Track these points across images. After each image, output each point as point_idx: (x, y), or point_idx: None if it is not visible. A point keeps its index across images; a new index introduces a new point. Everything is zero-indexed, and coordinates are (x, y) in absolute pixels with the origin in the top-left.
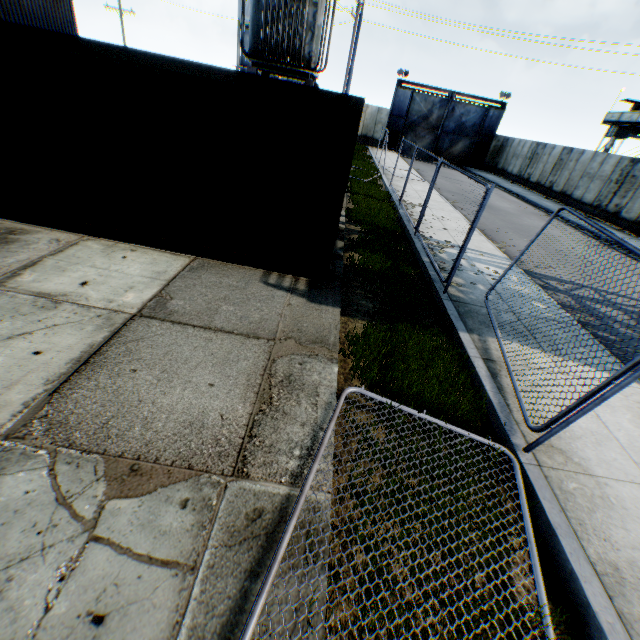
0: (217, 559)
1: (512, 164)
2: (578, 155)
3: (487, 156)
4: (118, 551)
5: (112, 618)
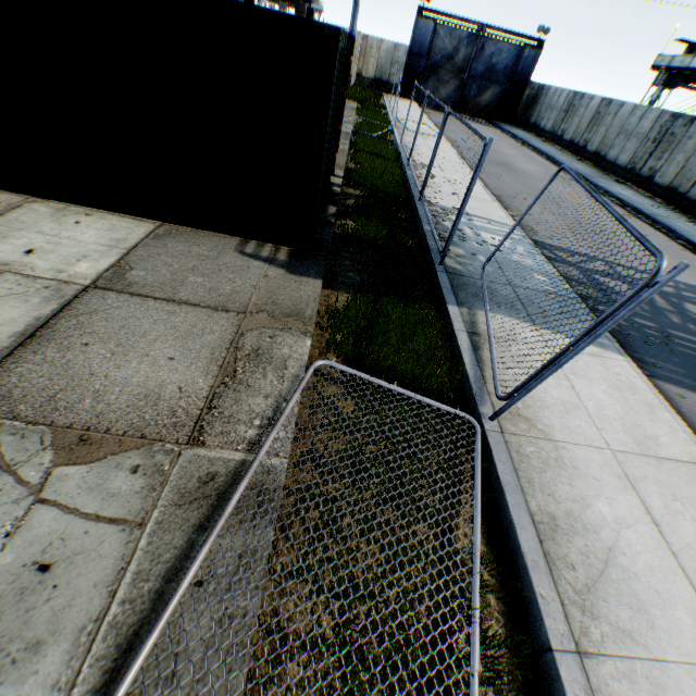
0: (166, 517)
1: (546, 118)
2: (617, 108)
3: (519, 108)
4: (65, 512)
5: (59, 567)
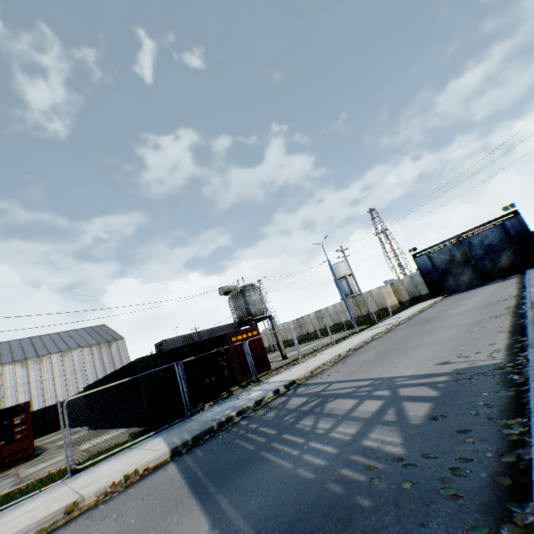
0: None
1: None
2: None
3: None
4: None
5: None
